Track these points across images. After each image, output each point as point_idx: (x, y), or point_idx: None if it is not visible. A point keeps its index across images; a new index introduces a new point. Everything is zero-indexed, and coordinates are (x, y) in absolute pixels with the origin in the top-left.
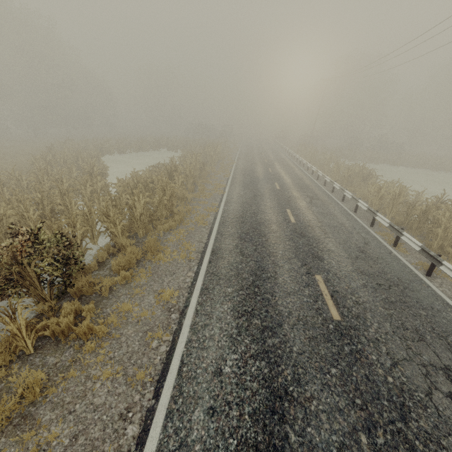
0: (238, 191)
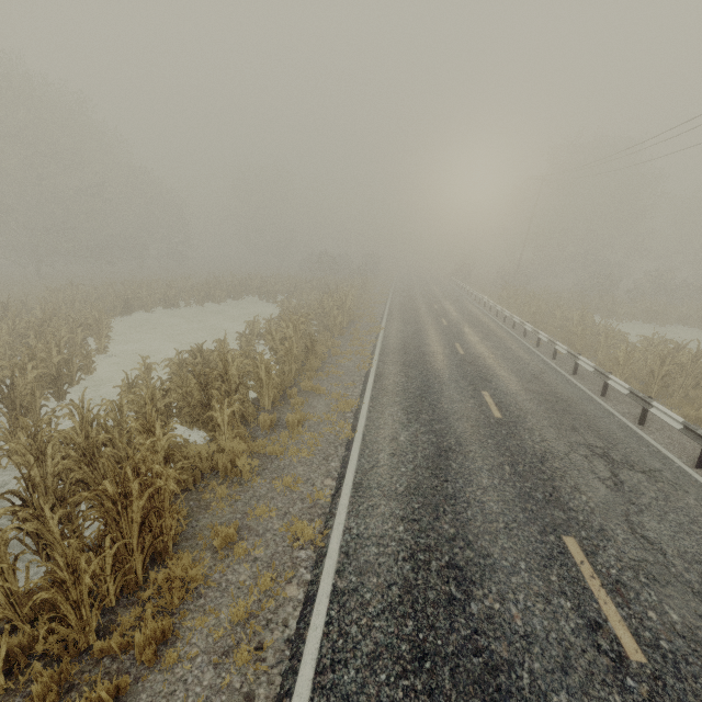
0: (392, 430)
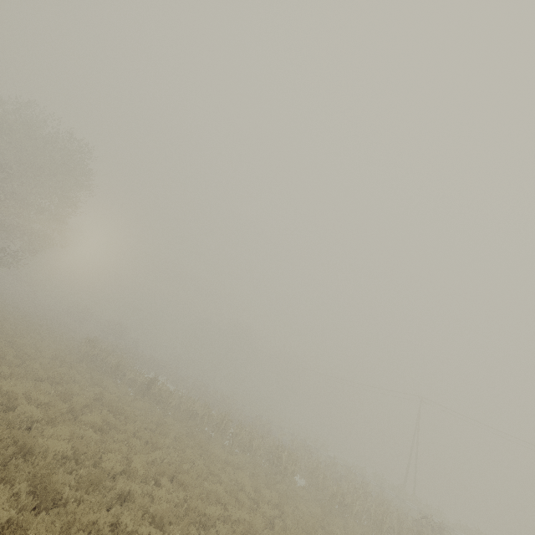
0: None
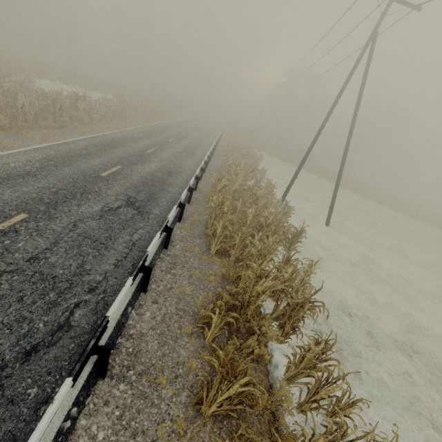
0: (134, 132)
